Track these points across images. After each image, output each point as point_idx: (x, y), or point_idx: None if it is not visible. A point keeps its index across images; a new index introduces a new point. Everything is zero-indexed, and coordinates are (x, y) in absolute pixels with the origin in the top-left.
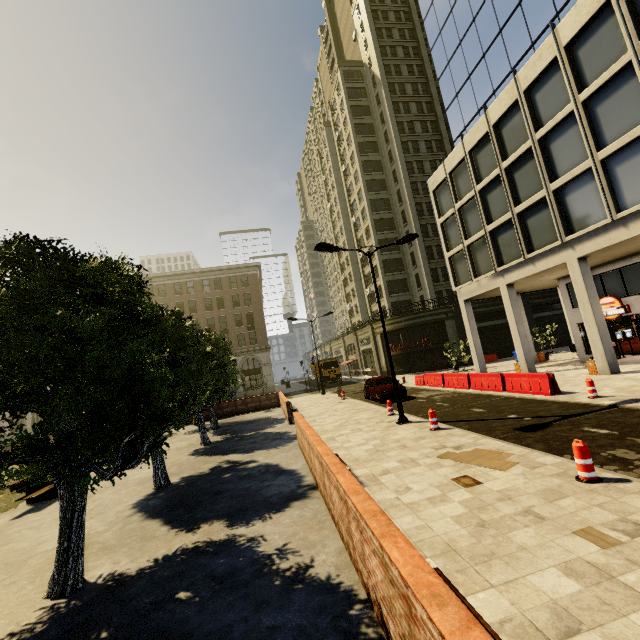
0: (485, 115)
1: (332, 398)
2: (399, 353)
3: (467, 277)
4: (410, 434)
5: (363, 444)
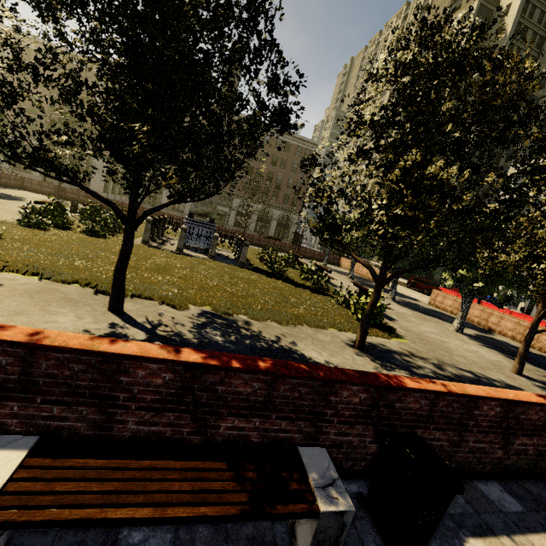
0: None
1: None
2: None
3: None
4: None
5: None
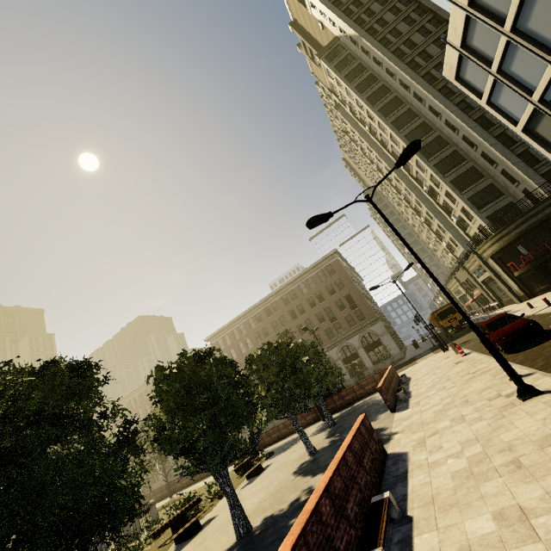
0: None
1: (452, 356)
2: (526, 269)
3: None
4: (534, 426)
5: (454, 456)
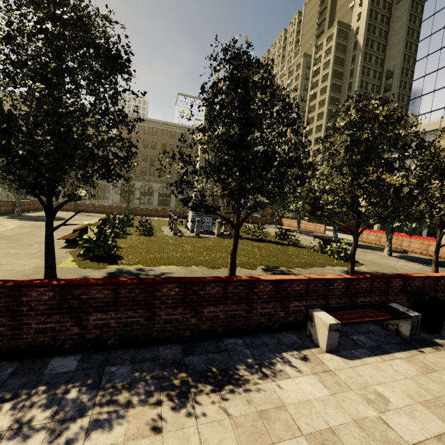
0: (440, 121)
1: None
2: None
3: None
4: None
5: None
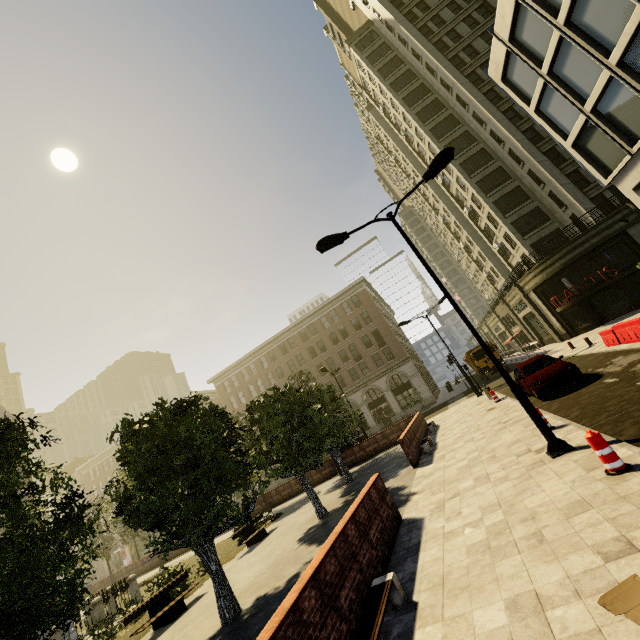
0: None
1: (485, 402)
2: (569, 305)
3: (618, 153)
4: (562, 490)
5: (472, 525)
